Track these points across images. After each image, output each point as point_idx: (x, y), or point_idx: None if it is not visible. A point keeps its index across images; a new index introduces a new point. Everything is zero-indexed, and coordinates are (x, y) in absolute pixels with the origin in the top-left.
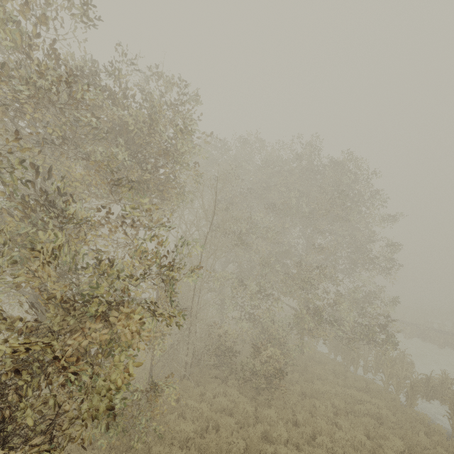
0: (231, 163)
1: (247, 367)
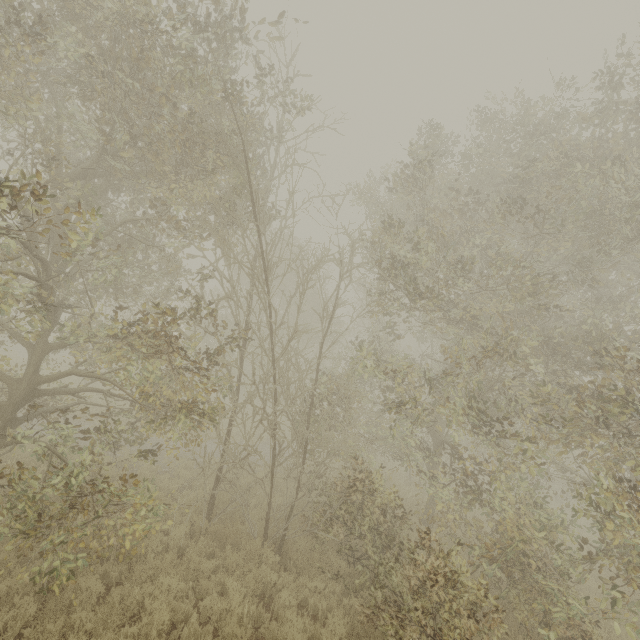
0: (470, 180)
1: (392, 584)
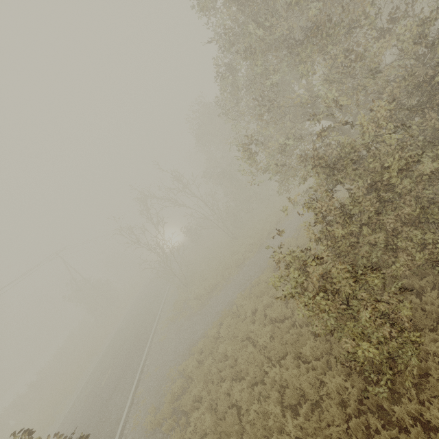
0: None
1: None
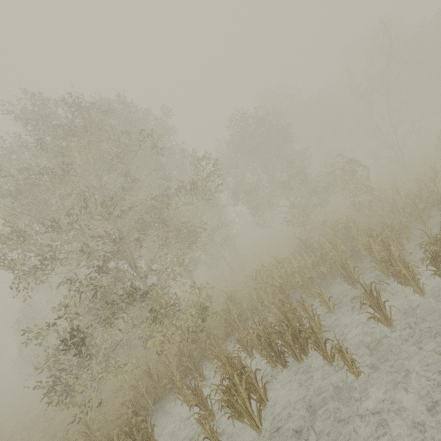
0: None
1: None
